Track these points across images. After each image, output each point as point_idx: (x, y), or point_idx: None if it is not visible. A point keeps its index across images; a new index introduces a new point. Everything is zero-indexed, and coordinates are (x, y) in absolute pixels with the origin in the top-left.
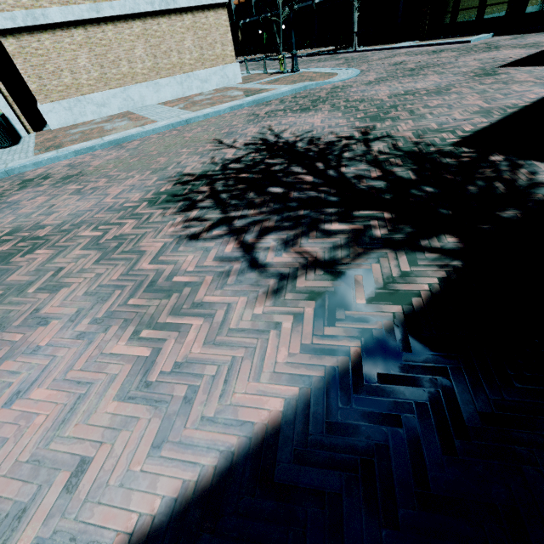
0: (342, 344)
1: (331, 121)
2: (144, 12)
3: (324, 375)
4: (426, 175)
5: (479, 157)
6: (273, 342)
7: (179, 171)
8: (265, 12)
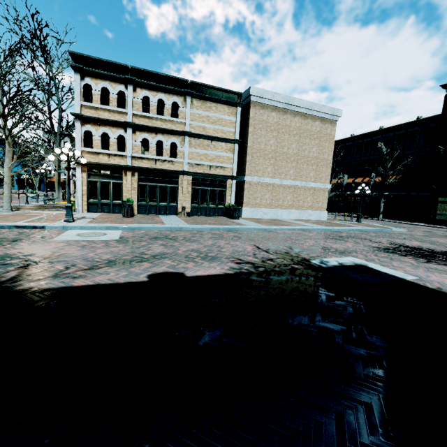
0: None
1: (427, 245)
2: (296, 185)
3: None
4: None
5: None
6: None
7: (370, 245)
8: None
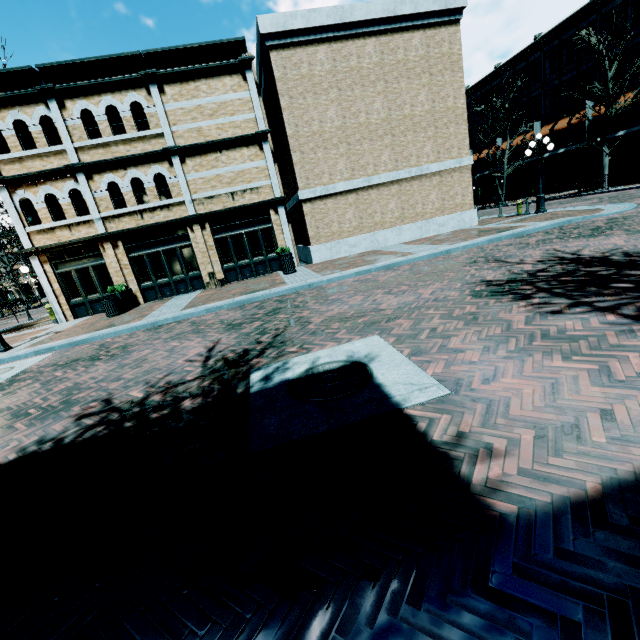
0: None
1: (639, 241)
2: (402, 178)
3: None
4: None
5: None
6: None
7: (480, 279)
8: (481, 171)
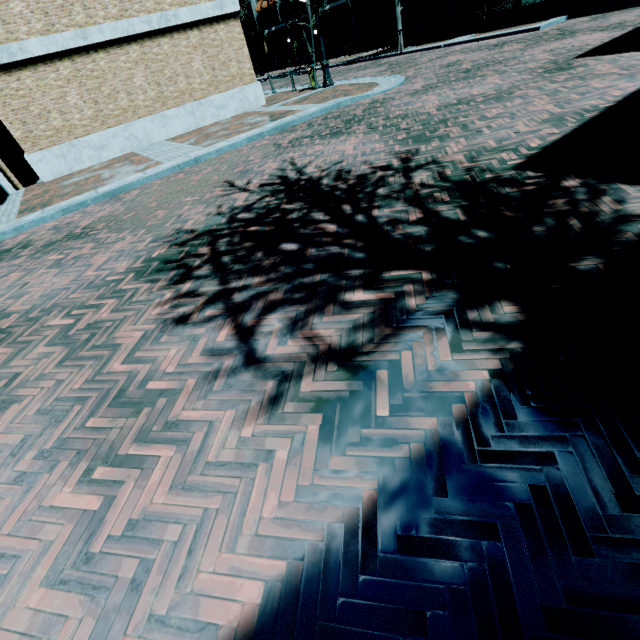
0: (352, 485)
1: (365, 147)
2: (141, 33)
3: (323, 539)
4: (479, 214)
5: (549, 183)
6: (260, 484)
7: (178, 227)
8: (293, 17)
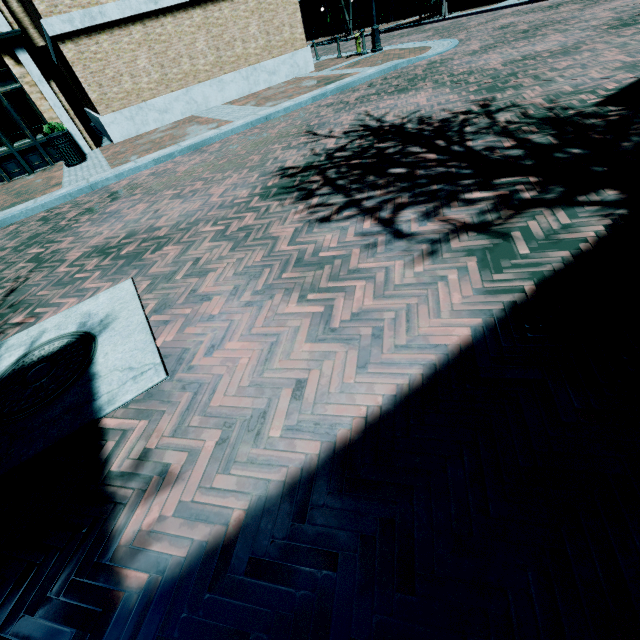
0: (514, 285)
1: (439, 99)
2: None
3: (503, 308)
4: (569, 138)
5: (631, 114)
6: (443, 290)
7: (280, 166)
8: None
